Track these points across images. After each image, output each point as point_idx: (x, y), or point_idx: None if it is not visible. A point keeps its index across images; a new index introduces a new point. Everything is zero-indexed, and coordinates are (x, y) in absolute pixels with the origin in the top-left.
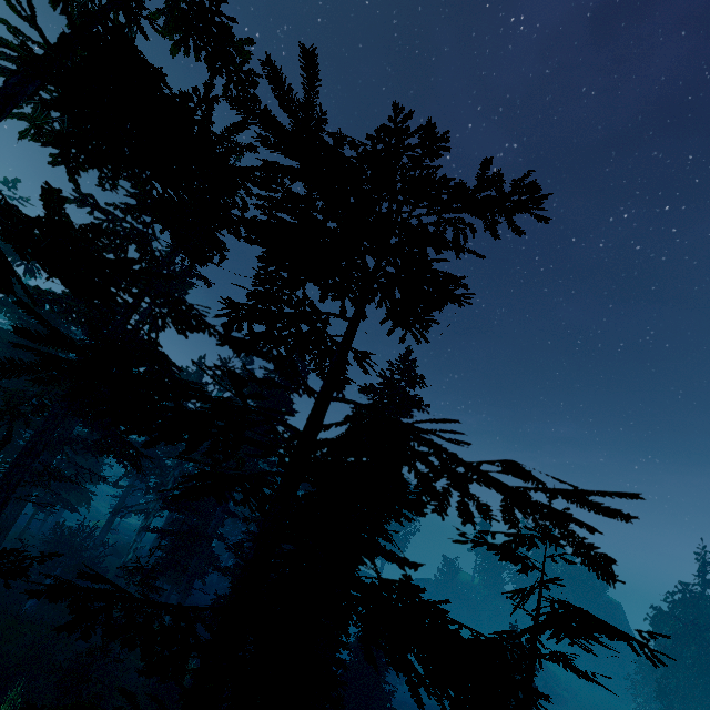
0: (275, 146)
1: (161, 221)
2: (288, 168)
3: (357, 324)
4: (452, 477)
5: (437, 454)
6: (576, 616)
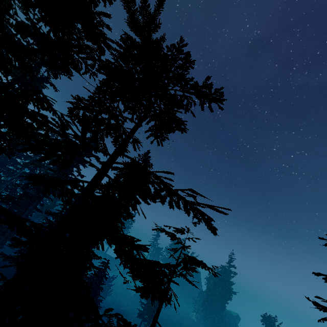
0: (133, 29)
1: (38, 45)
2: (135, 41)
3: (139, 126)
4: (167, 193)
5: (163, 184)
6: (192, 259)
